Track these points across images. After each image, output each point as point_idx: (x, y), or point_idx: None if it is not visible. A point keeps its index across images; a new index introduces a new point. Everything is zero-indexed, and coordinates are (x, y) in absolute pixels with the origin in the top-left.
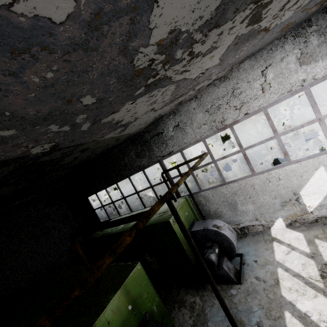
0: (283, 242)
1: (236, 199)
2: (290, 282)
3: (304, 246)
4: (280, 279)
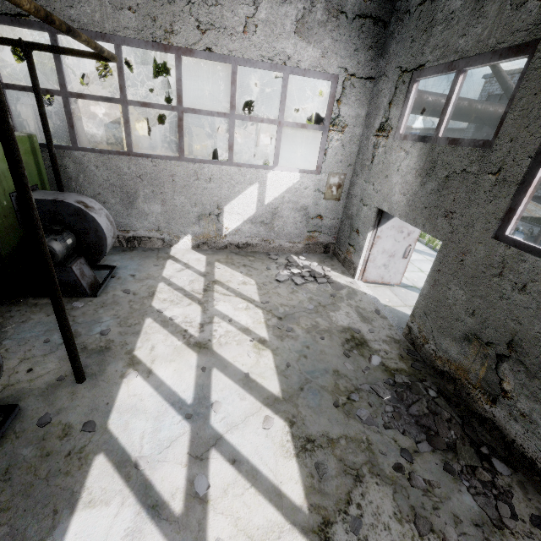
0: (180, 261)
1: (140, 188)
2: (168, 294)
3: (202, 266)
4: (157, 292)
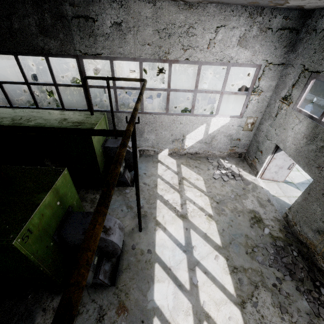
0: (164, 164)
1: (146, 128)
2: (163, 186)
3: (175, 168)
4: (158, 184)
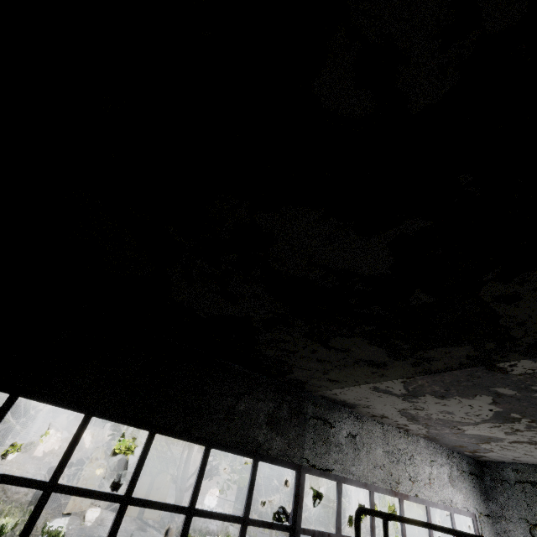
0: None
1: None
2: None
3: None
4: None
